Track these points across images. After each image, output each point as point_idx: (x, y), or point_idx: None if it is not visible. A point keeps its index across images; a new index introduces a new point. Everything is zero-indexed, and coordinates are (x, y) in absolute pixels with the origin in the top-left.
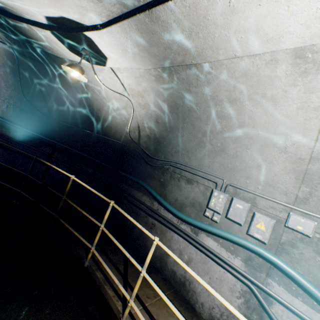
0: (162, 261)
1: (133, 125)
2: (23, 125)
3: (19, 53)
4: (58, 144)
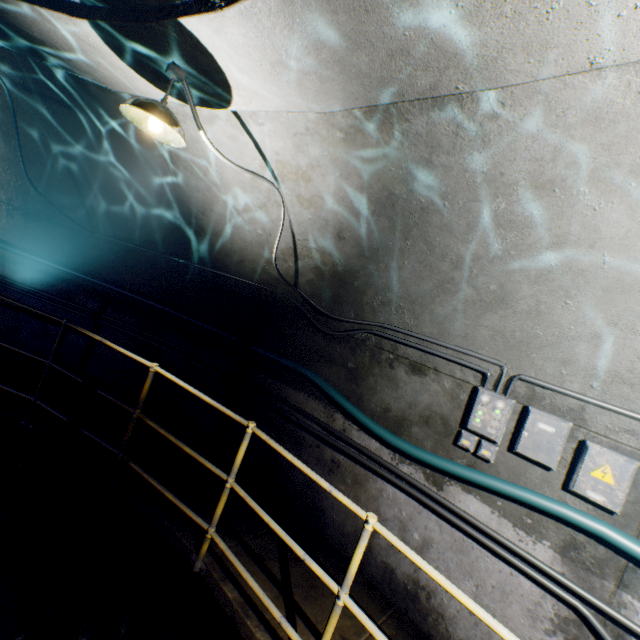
0: None
1: (282, 244)
2: (33, 249)
3: (15, 83)
4: (113, 290)
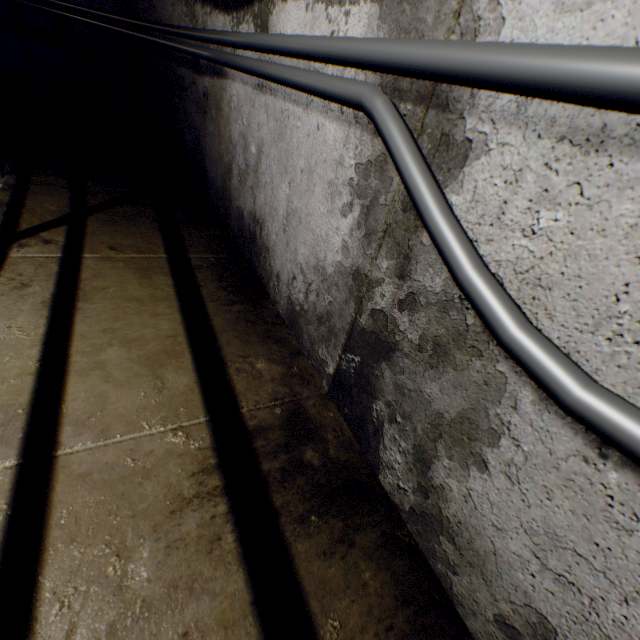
0: (226, 198)
1: None
2: None
3: None
4: None
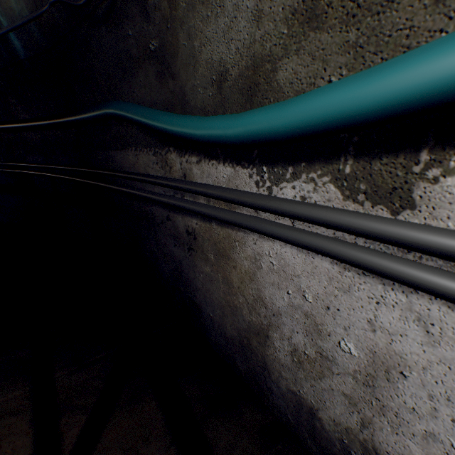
0: (251, 359)
1: None
2: None
3: None
4: None
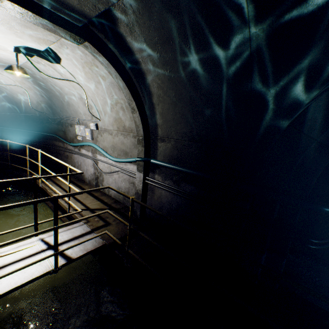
0: (74, 171)
1: (35, 102)
2: None
3: None
4: (2, 128)
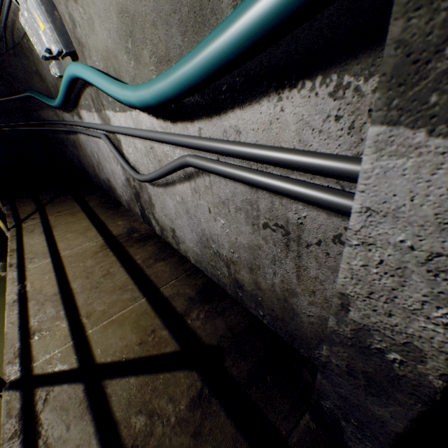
0: (98, 178)
1: None
2: None
3: None
4: None
